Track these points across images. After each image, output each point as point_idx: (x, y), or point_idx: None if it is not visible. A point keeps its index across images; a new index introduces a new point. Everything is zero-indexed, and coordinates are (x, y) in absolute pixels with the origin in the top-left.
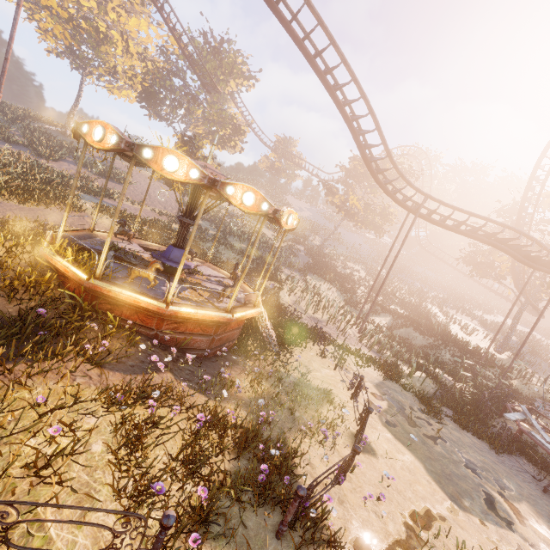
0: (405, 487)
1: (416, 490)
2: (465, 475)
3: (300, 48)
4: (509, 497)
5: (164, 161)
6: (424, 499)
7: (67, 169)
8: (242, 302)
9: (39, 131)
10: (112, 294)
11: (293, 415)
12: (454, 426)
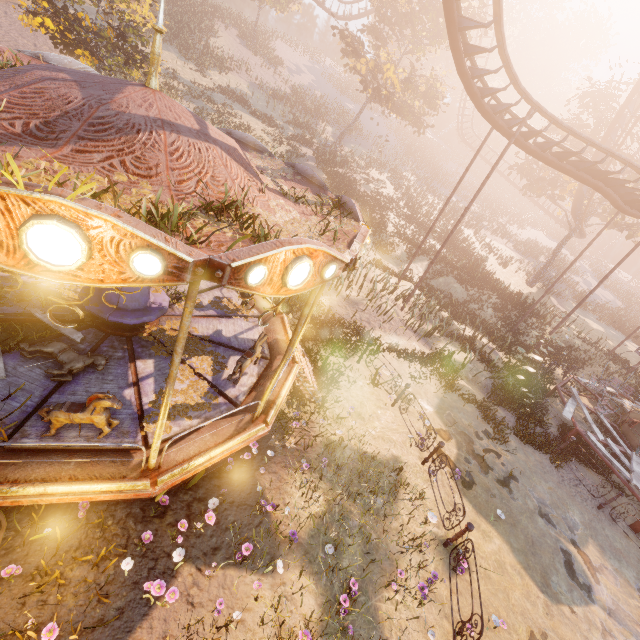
0: (505, 608)
1: (514, 603)
2: (543, 533)
3: None
4: (579, 542)
5: (25, 238)
6: (524, 614)
7: None
8: (266, 353)
9: None
10: (23, 503)
11: (369, 543)
12: (517, 444)
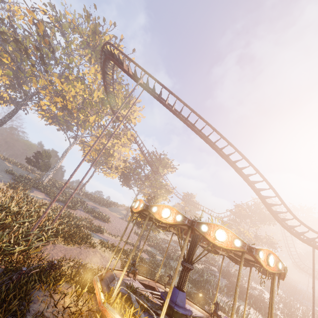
0: None
1: None
2: None
3: (225, 159)
4: None
5: (215, 233)
6: None
7: (79, 214)
8: None
9: (68, 193)
10: None
11: None
12: None
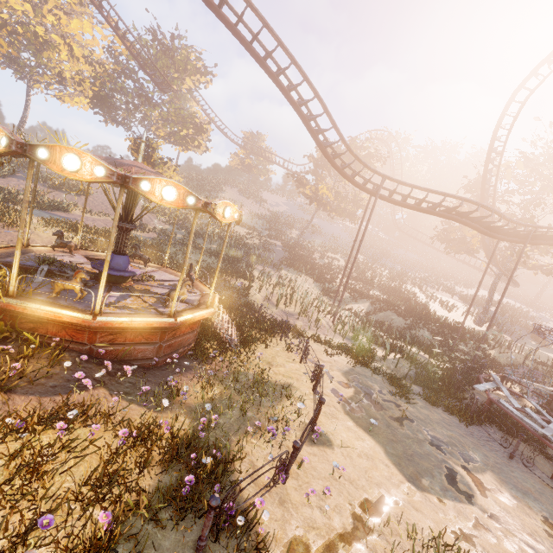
0: (359, 475)
1: (371, 476)
2: (428, 453)
3: (234, 34)
4: (473, 469)
5: (63, 160)
6: (380, 485)
7: (16, 185)
8: (195, 304)
9: None
10: (28, 311)
11: (245, 416)
12: (424, 404)
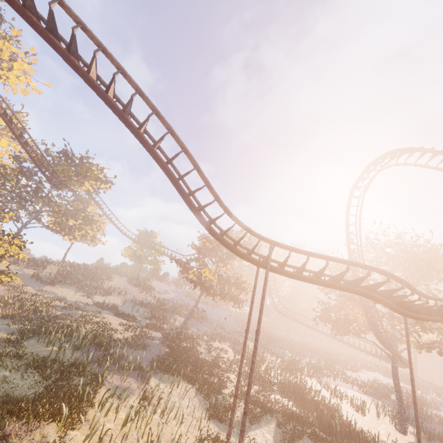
0: None
1: None
2: None
3: (86, 80)
4: None
5: None
6: None
7: None
8: None
9: None
10: None
11: None
12: None
